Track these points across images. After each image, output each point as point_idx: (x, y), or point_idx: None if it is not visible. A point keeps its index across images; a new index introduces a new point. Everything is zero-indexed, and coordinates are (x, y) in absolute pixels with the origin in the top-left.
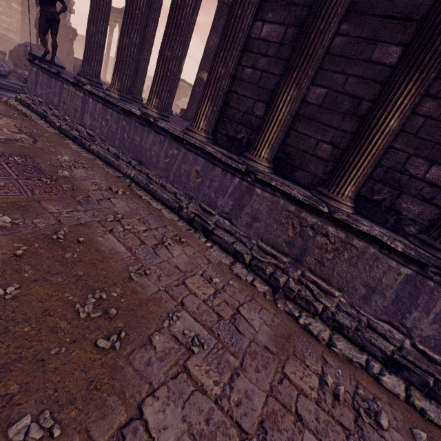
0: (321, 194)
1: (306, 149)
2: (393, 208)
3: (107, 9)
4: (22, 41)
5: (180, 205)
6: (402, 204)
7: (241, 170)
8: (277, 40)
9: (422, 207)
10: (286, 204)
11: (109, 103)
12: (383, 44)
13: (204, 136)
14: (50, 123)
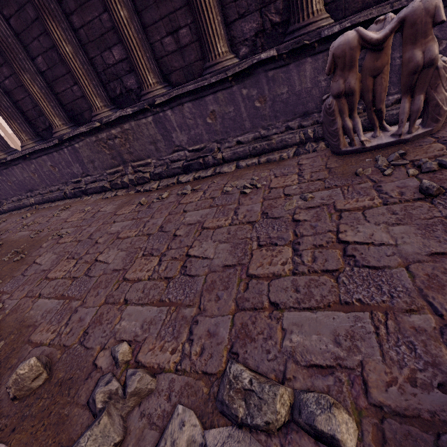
0: (92, 118)
1: (72, 98)
2: (128, 90)
3: None
4: None
5: (65, 192)
6: (127, 84)
7: (56, 143)
8: None
9: (133, 77)
10: (91, 139)
11: None
12: (27, 6)
13: (33, 142)
14: None
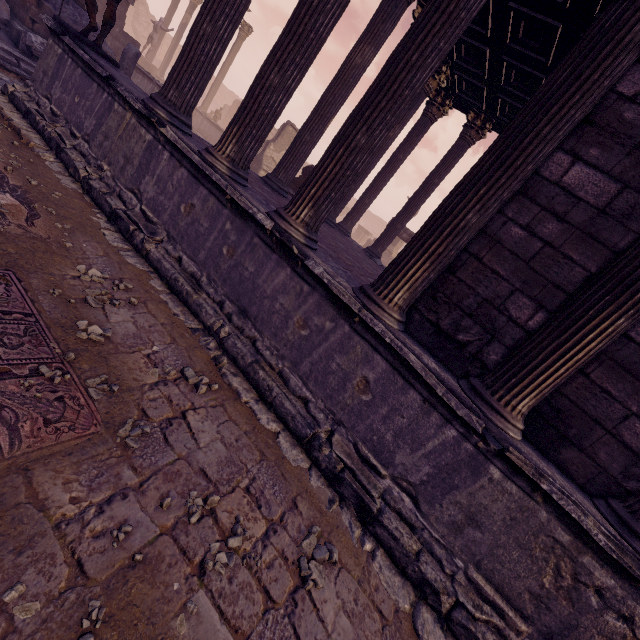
0: (637, 538)
1: (599, 416)
2: None
3: (243, 3)
4: None
5: (316, 433)
6: None
7: (476, 429)
8: (595, 201)
9: None
10: (552, 525)
11: (205, 178)
12: None
13: (398, 319)
14: (67, 165)
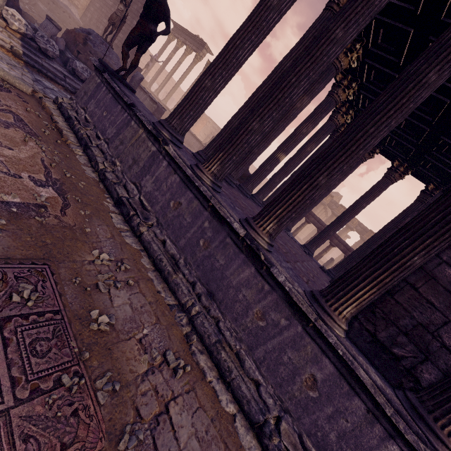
0: None
1: None
2: None
3: (235, 69)
4: (82, 19)
5: (266, 419)
6: None
7: None
8: None
9: None
10: None
11: (193, 186)
12: None
13: (344, 329)
14: (90, 158)
